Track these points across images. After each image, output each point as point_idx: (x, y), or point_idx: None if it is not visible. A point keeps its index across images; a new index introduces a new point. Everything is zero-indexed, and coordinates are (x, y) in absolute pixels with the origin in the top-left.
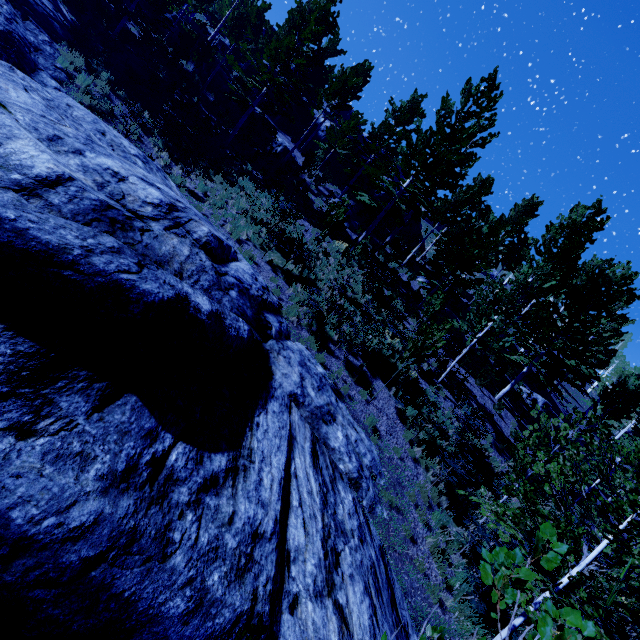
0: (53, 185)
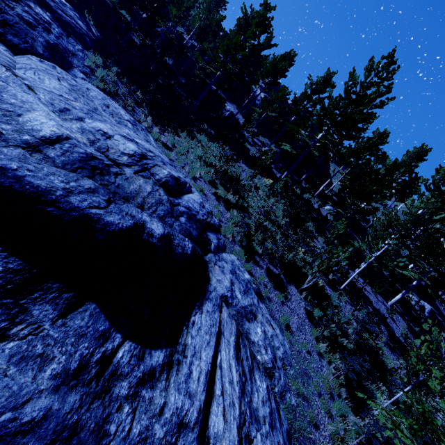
0: (53, 143)
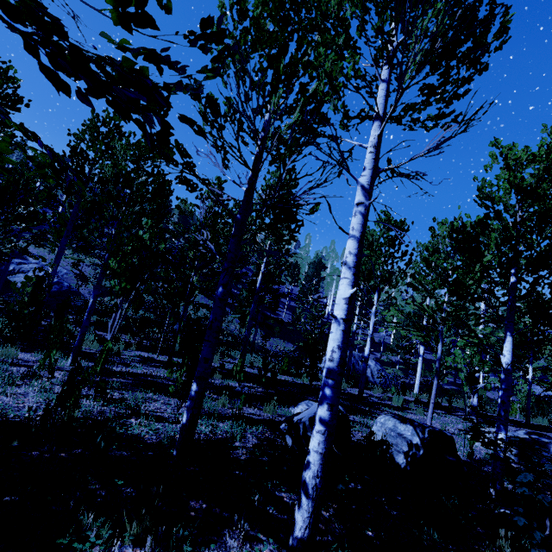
0: None
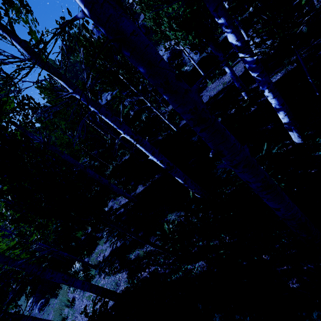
0: None
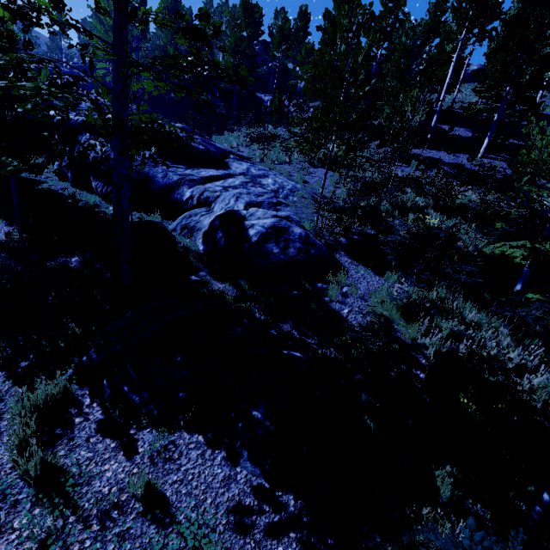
0: None
